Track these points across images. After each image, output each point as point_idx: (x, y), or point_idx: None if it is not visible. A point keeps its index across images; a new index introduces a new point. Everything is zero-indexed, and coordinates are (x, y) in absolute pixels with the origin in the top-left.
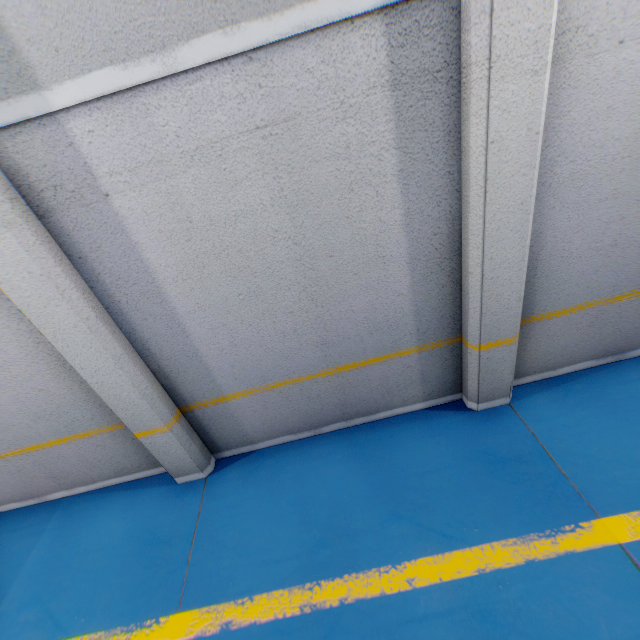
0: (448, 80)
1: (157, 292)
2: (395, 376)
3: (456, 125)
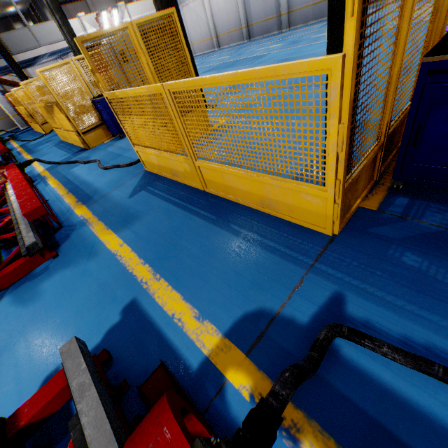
0: None
1: (249, 0)
2: (273, 23)
3: None
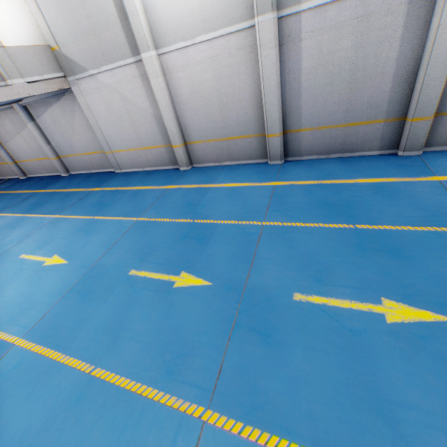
0: (430, 2)
1: (299, 78)
2: (370, 133)
3: (429, 19)
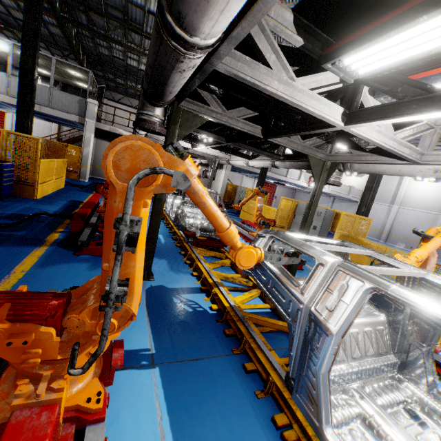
0: None
1: None
2: None
3: None
